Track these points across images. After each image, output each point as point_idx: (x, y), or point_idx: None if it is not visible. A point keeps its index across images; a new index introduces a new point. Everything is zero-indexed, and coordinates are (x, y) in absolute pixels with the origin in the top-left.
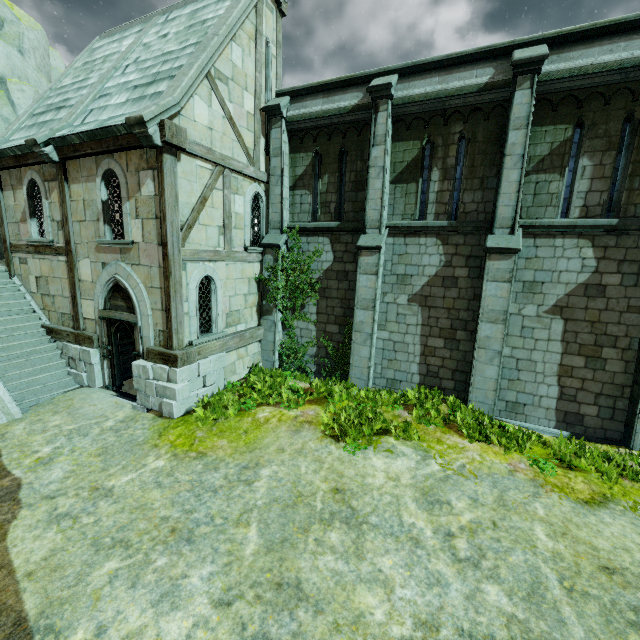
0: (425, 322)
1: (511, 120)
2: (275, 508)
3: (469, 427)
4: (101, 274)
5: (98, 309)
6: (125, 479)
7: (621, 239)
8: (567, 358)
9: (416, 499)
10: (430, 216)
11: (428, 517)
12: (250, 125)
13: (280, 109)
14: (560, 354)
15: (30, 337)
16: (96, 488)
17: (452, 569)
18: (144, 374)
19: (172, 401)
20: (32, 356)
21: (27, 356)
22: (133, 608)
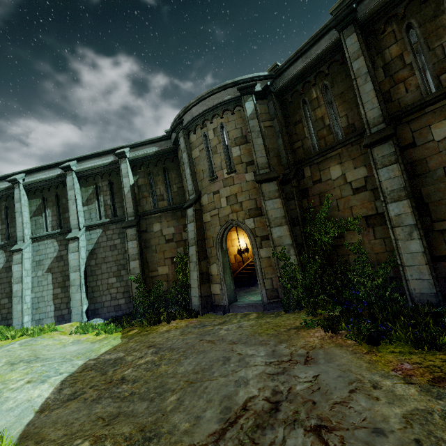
0: None
1: (15, 199)
2: None
3: None
4: None
5: None
6: None
7: (65, 236)
8: (55, 290)
9: None
10: None
11: None
12: None
13: None
14: (53, 289)
15: None
16: None
17: None
18: None
19: None
20: None
21: None
22: None
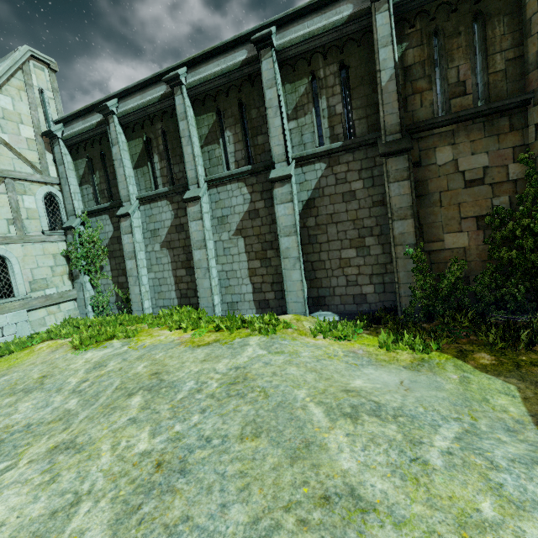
0: (173, 260)
1: (178, 115)
2: None
3: (174, 322)
4: None
5: None
6: None
7: (258, 178)
8: (251, 263)
9: (88, 368)
10: (160, 186)
11: (84, 376)
12: (32, 146)
13: (53, 132)
14: (247, 261)
15: None
16: None
17: (63, 397)
18: None
19: None
20: None
21: None
22: None
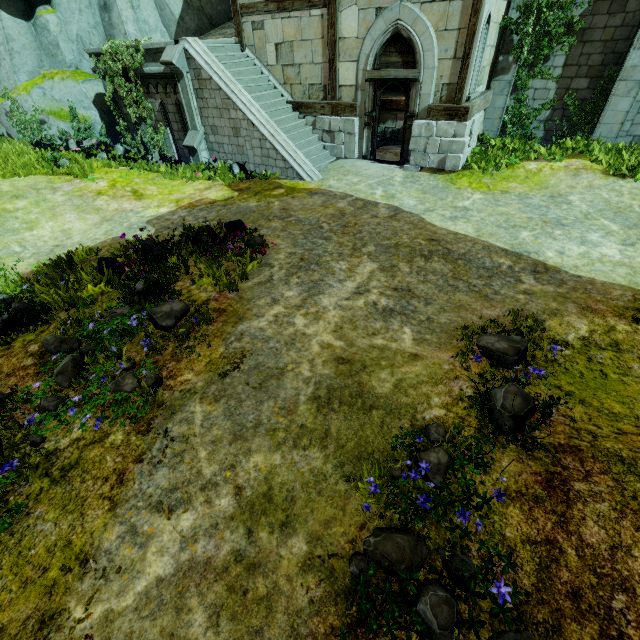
0: None
1: None
2: (607, 213)
3: None
4: (374, 24)
5: (366, 70)
6: (467, 203)
7: None
8: None
9: None
10: None
11: None
12: None
13: None
14: None
15: (285, 113)
16: (453, 207)
17: None
18: (426, 133)
19: (459, 155)
20: (298, 130)
21: (294, 130)
22: (569, 246)
